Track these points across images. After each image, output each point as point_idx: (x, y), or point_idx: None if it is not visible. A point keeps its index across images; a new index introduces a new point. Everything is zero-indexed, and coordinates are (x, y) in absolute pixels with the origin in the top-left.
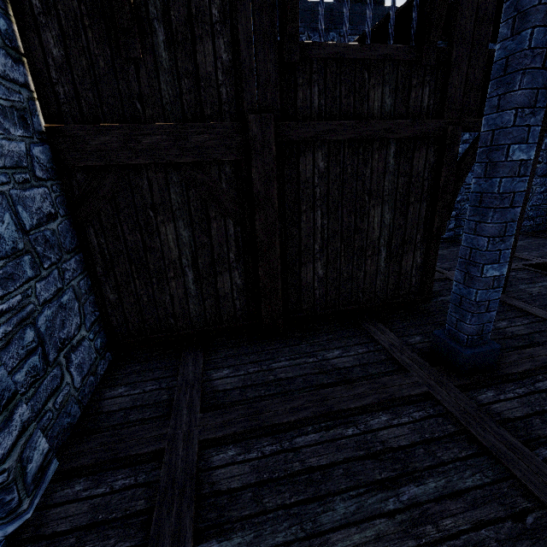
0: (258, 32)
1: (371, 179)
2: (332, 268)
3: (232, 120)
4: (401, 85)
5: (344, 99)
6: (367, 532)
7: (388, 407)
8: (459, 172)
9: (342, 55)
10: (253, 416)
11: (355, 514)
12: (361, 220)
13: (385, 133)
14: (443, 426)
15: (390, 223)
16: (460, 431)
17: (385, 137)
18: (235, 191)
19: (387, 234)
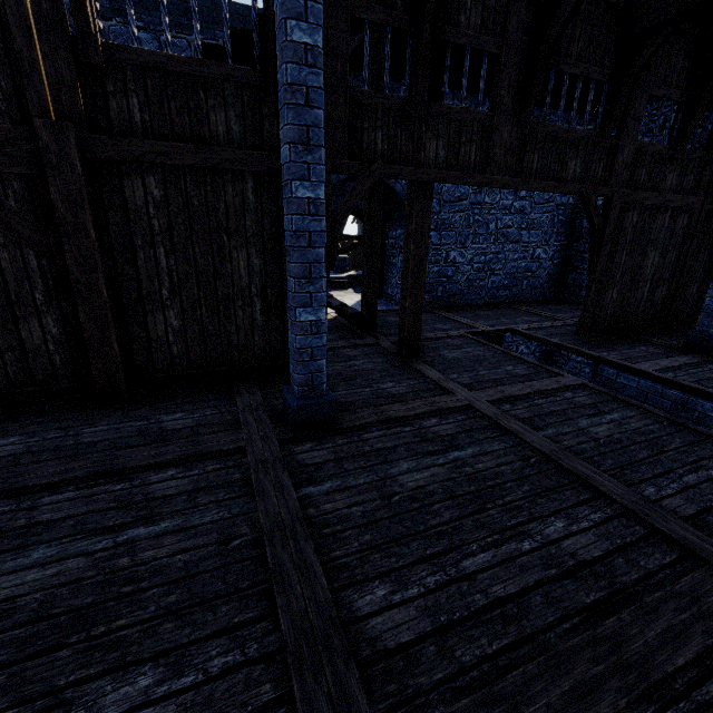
0: (37, 20)
1: (228, 215)
2: (192, 320)
3: (15, 123)
4: (250, 112)
5: (176, 118)
6: (48, 571)
7: (188, 463)
8: (336, 217)
9: (164, 66)
10: (5, 480)
11: (51, 558)
12: (223, 264)
13: (237, 164)
14: (230, 475)
15: (261, 269)
16: (245, 478)
17: (236, 168)
18: (32, 213)
19: (260, 282)
